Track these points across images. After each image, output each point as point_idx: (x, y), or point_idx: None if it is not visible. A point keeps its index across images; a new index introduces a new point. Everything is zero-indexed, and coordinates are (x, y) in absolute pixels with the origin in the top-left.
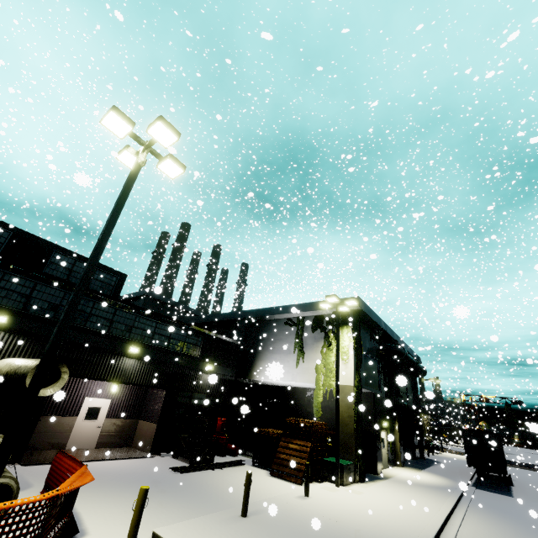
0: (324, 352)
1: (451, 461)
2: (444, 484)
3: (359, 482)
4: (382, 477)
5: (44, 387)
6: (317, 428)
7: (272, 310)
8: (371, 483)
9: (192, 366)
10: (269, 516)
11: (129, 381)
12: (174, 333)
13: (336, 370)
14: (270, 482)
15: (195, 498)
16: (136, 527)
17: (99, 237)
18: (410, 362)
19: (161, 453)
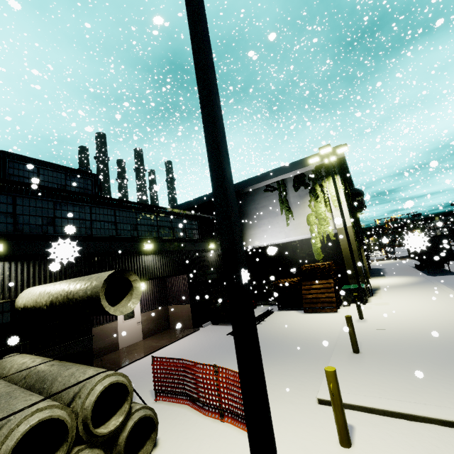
0: (313, 206)
1: (386, 265)
2: (416, 280)
3: (370, 297)
4: (375, 289)
5: (113, 304)
6: (331, 267)
7: (250, 181)
8: (378, 295)
9: (198, 248)
10: (372, 345)
11: (154, 276)
12: (174, 222)
13: (341, 215)
14: (312, 318)
15: (287, 352)
16: (343, 410)
17: (190, 15)
18: (363, 200)
19: (202, 325)
